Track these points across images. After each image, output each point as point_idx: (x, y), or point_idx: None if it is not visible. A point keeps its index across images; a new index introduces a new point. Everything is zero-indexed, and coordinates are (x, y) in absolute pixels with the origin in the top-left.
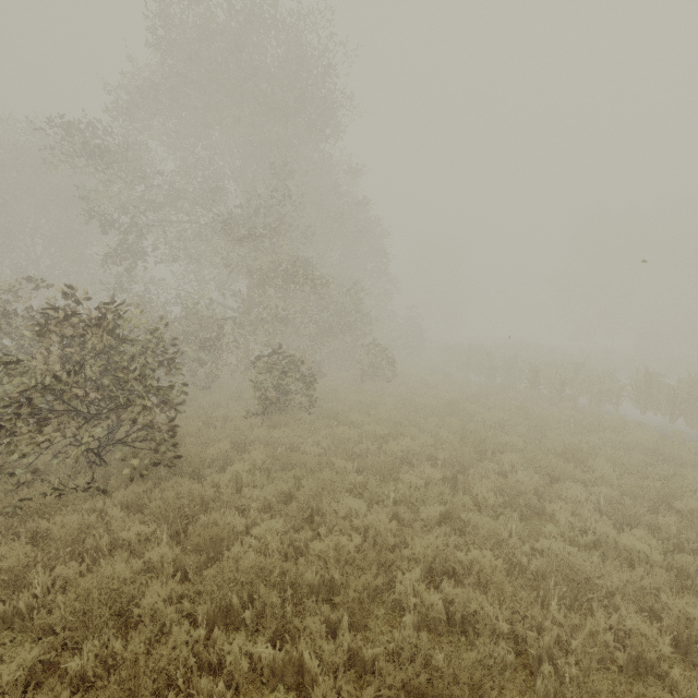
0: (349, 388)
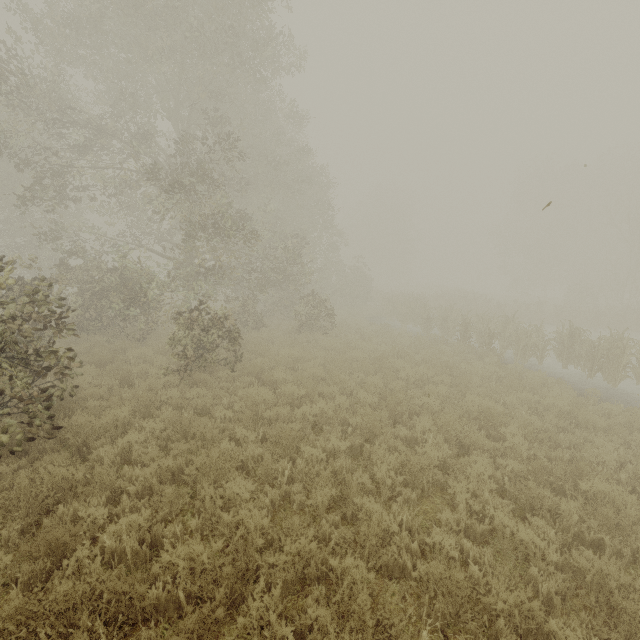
0: (284, 340)
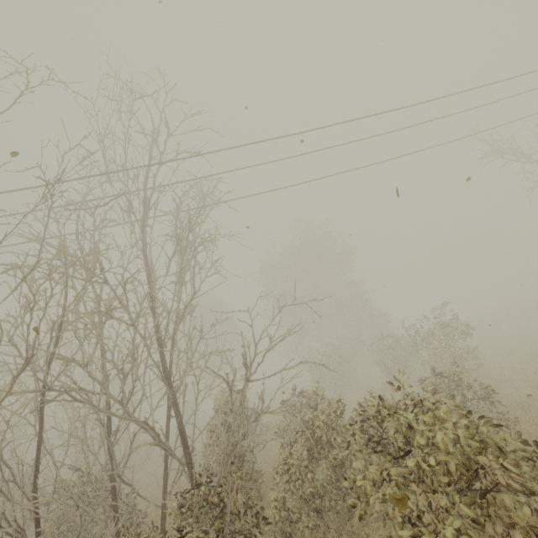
0: None
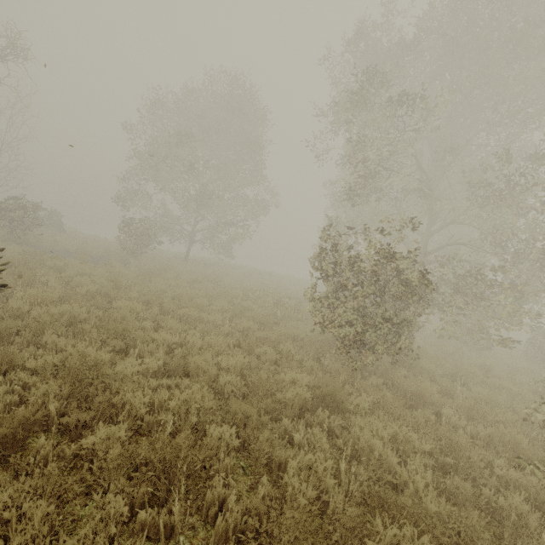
0: None
